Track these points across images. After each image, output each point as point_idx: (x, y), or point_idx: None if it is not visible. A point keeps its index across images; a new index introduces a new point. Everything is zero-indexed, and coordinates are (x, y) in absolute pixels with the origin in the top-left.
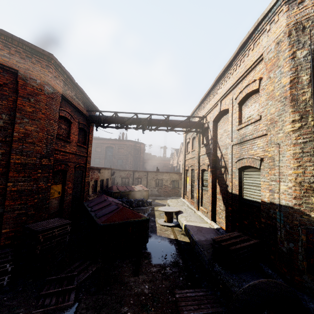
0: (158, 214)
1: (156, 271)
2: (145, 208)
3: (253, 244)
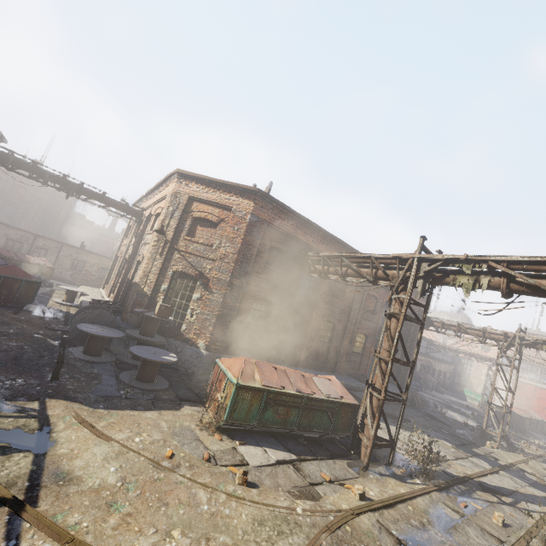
0: (58, 296)
1: (35, 317)
2: (41, 288)
3: (120, 306)
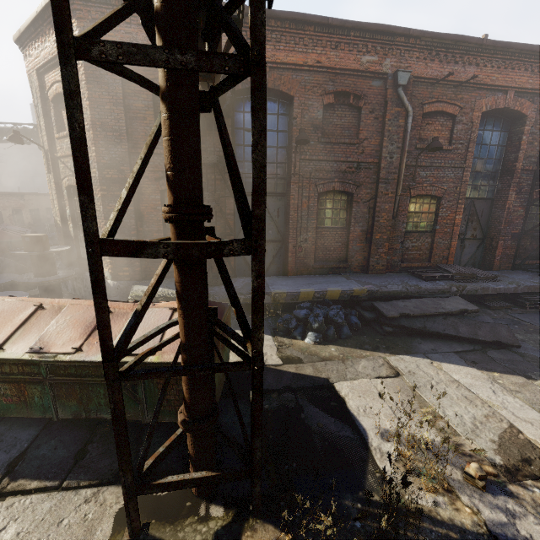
0: None
1: None
2: None
3: None
